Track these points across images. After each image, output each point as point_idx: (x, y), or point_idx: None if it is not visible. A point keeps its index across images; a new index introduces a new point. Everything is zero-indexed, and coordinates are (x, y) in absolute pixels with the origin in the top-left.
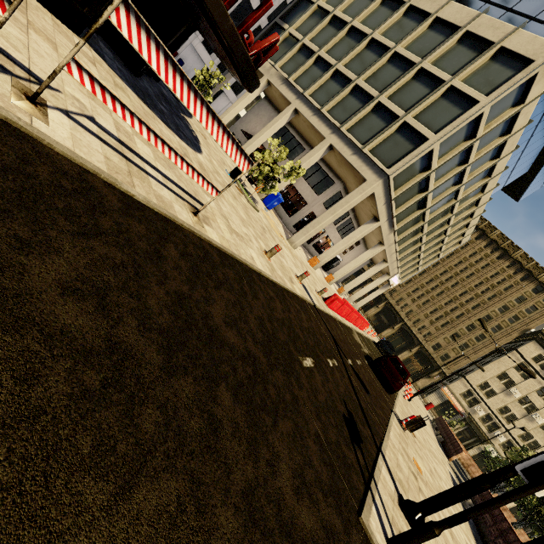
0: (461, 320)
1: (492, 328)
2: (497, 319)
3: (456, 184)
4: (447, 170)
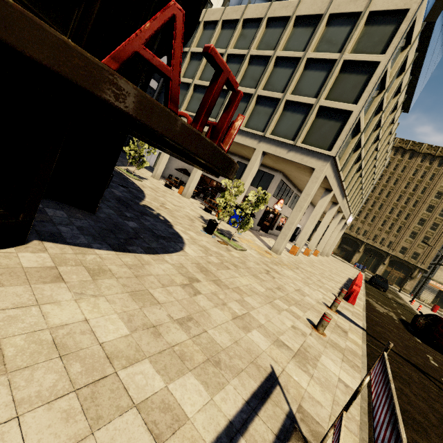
0: (410, 219)
1: (439, 214)
2: (439, 205)
3: (375, 129)
4: (368, 124)
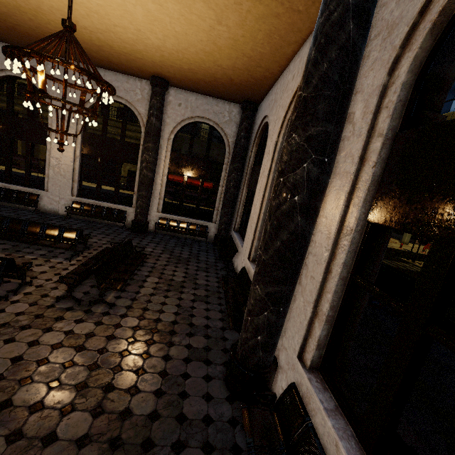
0: None
1: None
2: None
3: None
4: None
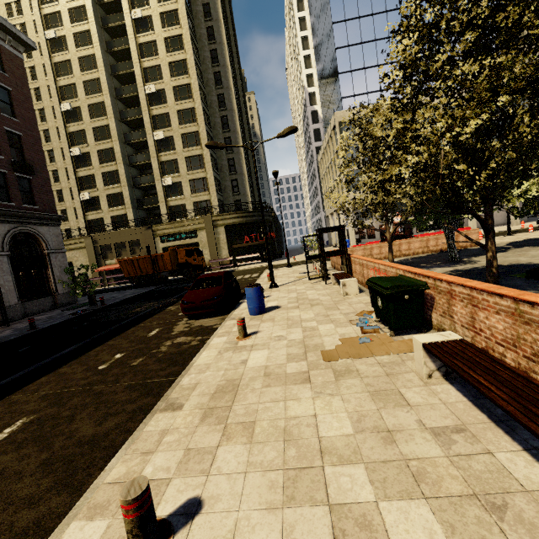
0: None
1: None
2: None
3: None
4: None
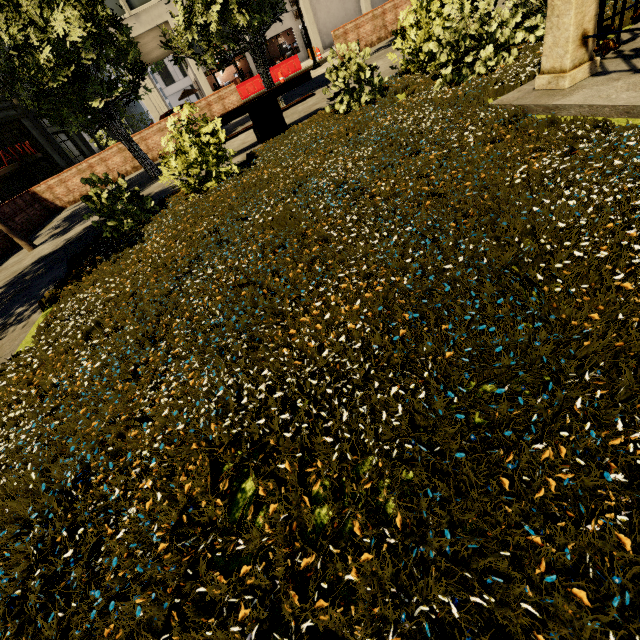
0: None
1: None
2: None
3: None
4: None
